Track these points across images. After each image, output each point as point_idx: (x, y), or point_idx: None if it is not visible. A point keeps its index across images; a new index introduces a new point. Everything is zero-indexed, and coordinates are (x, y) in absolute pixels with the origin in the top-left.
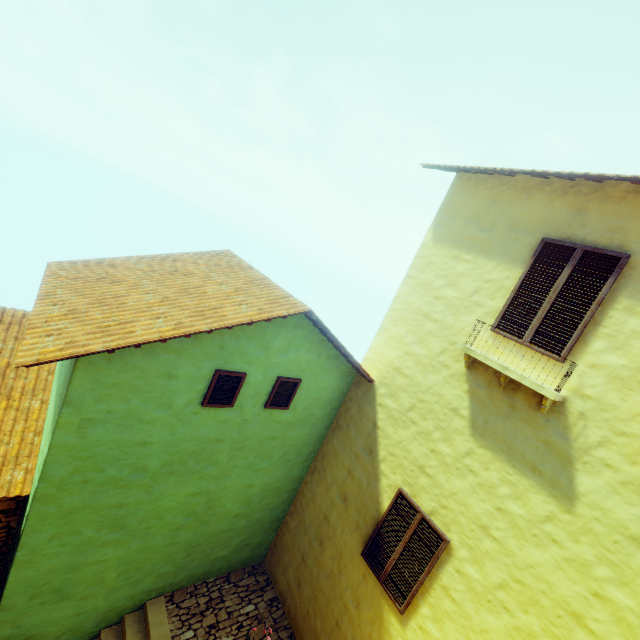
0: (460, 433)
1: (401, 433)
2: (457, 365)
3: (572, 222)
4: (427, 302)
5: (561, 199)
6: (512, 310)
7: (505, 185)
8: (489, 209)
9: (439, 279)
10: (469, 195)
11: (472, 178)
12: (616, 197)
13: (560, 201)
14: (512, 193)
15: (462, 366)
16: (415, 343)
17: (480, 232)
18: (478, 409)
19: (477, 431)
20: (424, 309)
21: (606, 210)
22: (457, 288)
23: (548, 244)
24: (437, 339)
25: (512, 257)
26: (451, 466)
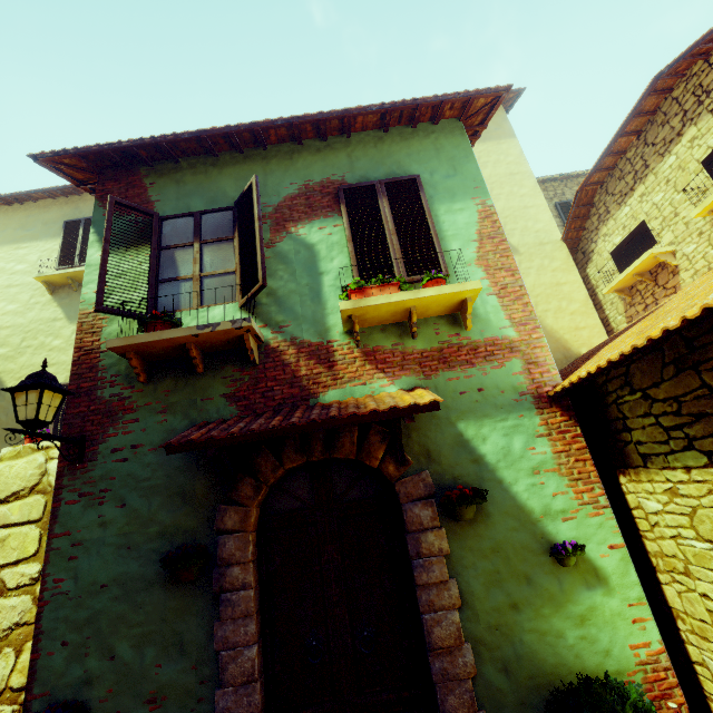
0: (64, 327)
1: (22, 360)
2: (45, 298)
3: (76, 213)
4: (6, 279)
5: (67, 206)
6: (64, 256)
7: (33, 207)
8: (29, 220)
9: (10, 263)
10: (11, 217)
11: (10, 209)
12: (90, 199)
13: (67, 207)
14: (39, 210)
15: (49, 296)
16: (8, 305)
17: (28, 231)
18: (68, 309)
19: (73, 319)
20: (6, 284)
21: (88, 205)
22: (26, 262)
23: (68, 223)
24: (24, 294)
25: (53, 236)
26: (66, 347)
